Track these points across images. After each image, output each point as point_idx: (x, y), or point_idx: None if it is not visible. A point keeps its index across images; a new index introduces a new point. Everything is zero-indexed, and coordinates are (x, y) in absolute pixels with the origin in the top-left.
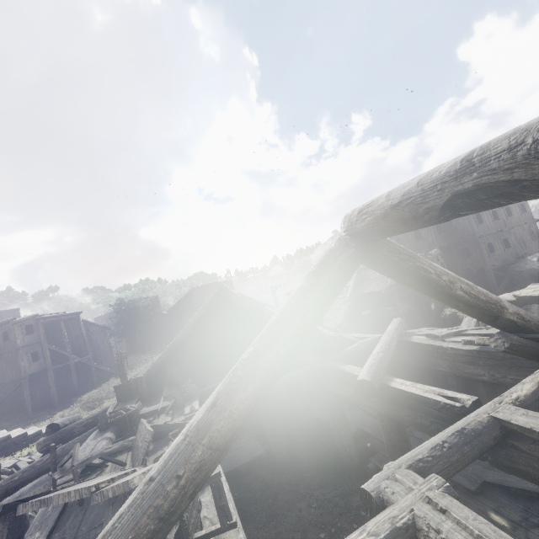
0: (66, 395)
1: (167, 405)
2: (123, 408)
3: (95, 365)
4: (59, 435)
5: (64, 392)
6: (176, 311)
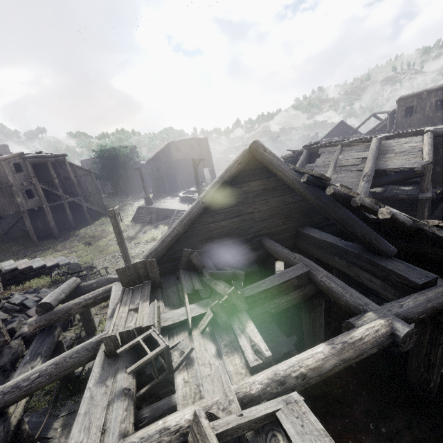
0: (65, 228)
1: (197, 314)
2: (139, 327)
3: (86, 206)
4: (53, 316)
5: (63, 225)
6: (154, 162)
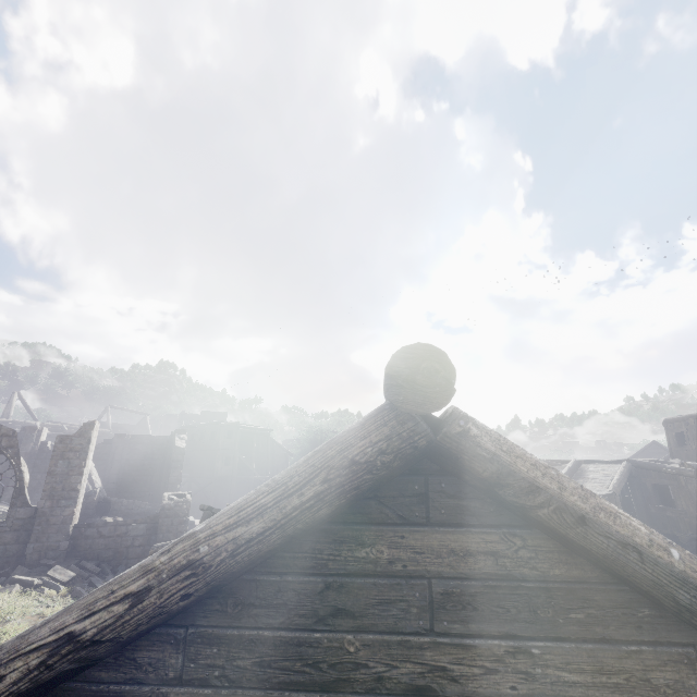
0: None
1: None
2: None
3: None
4: None
5: None
6: None
